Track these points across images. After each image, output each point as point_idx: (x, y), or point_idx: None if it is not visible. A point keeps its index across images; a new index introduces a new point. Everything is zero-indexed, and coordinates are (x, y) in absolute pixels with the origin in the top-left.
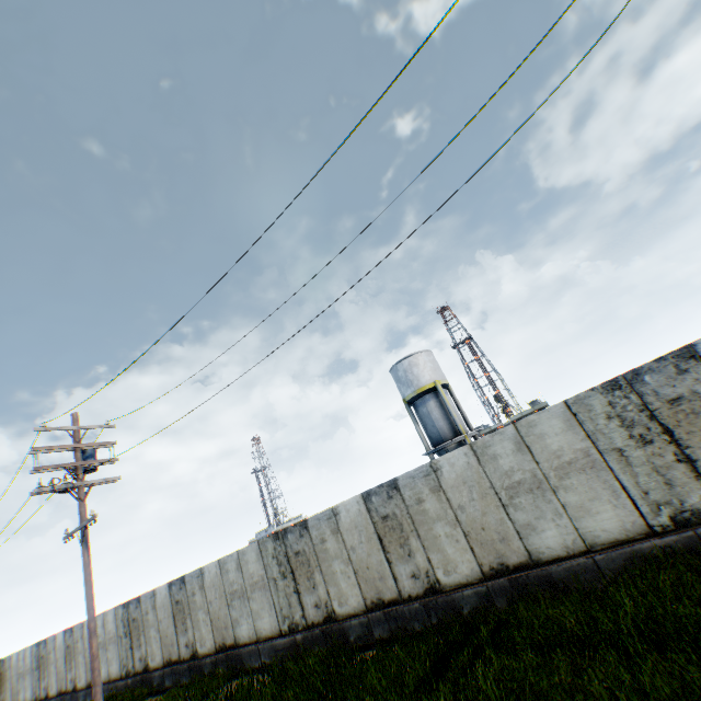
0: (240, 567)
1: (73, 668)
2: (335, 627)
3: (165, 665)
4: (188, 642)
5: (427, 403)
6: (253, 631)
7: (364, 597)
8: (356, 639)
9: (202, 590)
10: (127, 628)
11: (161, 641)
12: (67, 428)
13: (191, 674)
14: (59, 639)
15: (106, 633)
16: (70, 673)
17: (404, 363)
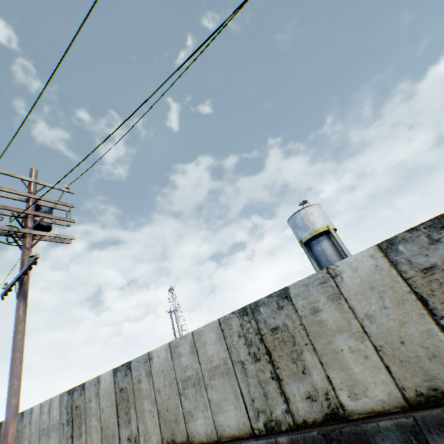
0: (195, 350)
1: None
2: (347, 429)
3: None
4: (131, 435)
5: (321, 243)
6: (212, 428)
7: (399, 386)
8: None
9: (148, 377)
10: (69, 415)
11: (101, 432)
12: (22, 177)
13: None
14: None
15: (50, 420)
16: None
17: (301, 212)
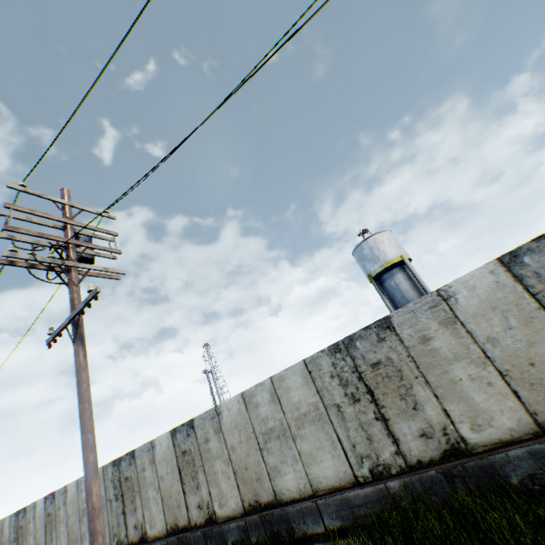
0: (276, 398)
1: (54, 539)
2: (471, 464)
3: (169, 533)
4: (201, 502)
5: (395, 276)
6: (305, 482)
7: (529, 412)
8: (524, 481)
9: (218, 435)
10: (118, 489)
11: (162, 503)
12: (54, 199)
13: (207, 544)
14: (39, 507)
15: None
16: (50, 544)
17: (369, 241)
